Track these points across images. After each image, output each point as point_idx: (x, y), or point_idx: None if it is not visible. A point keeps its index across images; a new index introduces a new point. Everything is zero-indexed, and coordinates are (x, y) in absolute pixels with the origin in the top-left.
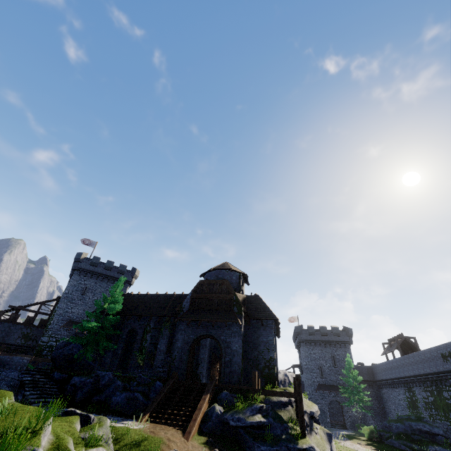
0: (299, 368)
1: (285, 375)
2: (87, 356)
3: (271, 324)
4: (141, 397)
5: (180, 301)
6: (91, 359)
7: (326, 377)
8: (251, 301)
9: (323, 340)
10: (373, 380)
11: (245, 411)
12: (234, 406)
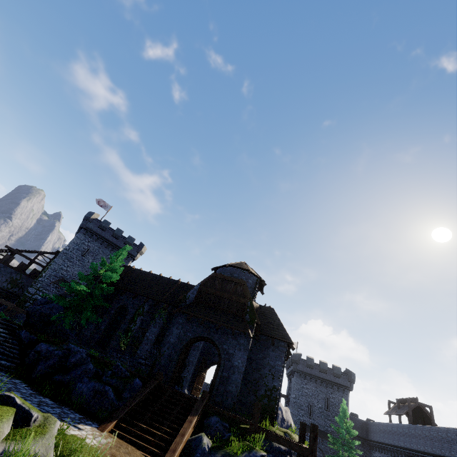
0: (286, 399)
1: (279, 408)
2: (65, 322)
3: (283, 347)
4: (112, 394)
5: (183, 290)
6: (70, 327)
7: (314, 418)
8: (263, 313)
9: (321, 377)
10: (366, 438)
11: None
12: (225, 442)
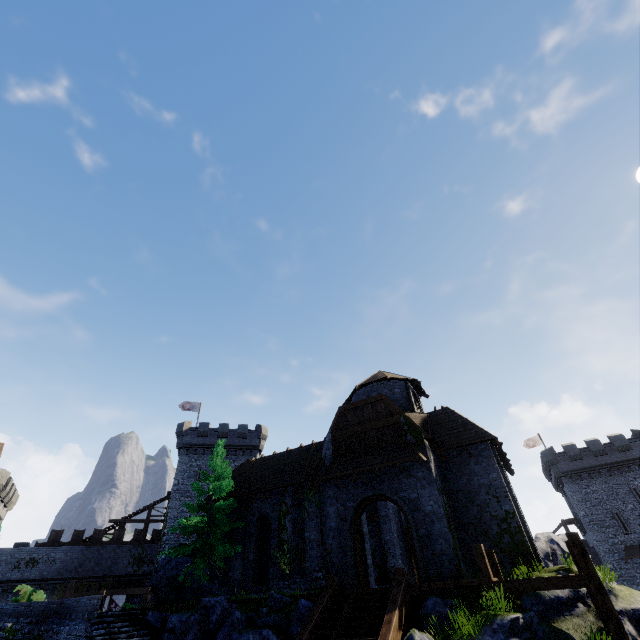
0: (576, 524)
1: (551, 541)
2: (197, 575)
3: (486, 450)
4: (274, 638)
5: None
6: (208, 578)
7: (635, 530)
8: (437, 421)
9: (602, 463)
10: None
11: (479, 638)
12: (454, 627)
